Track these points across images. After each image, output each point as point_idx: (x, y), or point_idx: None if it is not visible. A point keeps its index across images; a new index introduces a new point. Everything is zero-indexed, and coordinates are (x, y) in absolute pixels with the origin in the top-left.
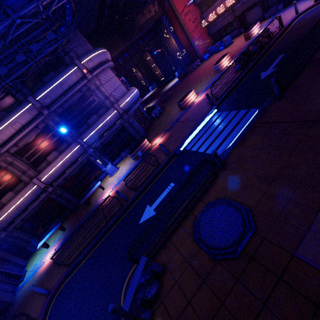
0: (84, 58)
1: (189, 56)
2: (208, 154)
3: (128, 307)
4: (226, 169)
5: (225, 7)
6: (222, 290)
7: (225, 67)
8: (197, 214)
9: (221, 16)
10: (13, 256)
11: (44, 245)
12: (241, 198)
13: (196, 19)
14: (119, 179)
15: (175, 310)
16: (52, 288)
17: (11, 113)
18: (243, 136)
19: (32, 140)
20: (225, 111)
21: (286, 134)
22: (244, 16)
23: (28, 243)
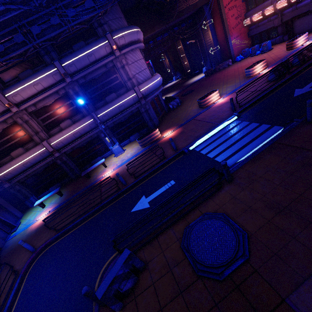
0: (116, 34)
1: (221, 54)
2: (217, 161)
3: (101, 295)
4: (232, 183)
5: (274, 9)
6: (198, 309)
7: (257, 74)
8: (190, 221)
9: (267, 18)
10: (11, 206)
11: (41, 205)
12: (241, 219)
13: (239, 15)
14: (122, 161)
15: (146, 311)
16: (38, 247)
17: (36, 74)
18: (259, 153)
19: (50, 104)
20: (245, 121)
21: (308, 164)
22: (292, 23)
23: (27, 198)
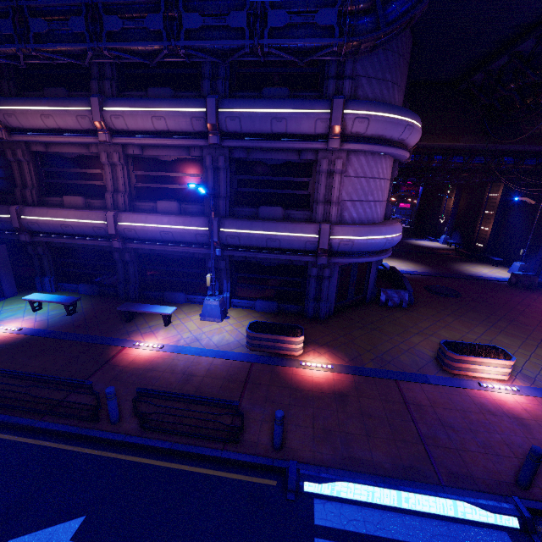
0: (357, 107)
1: None
2: None
3: None
4: None
5: None
6: None
7: None
8: None
9: None
10: (10, 271)
11: (33, 304)
12: None
13: None
14: (193, 342)
15: None
16: None
17: (169, 100)
18: None
19: (167, 161)
20: None
21: None
22: None
23: (43, 274)
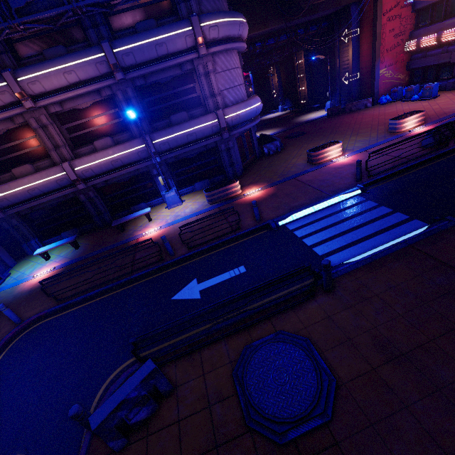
0: (207, 19)
1: (360, 87)
2: (316, 253)
3: (97, 424)
4: (331, 294)
5: None
6: None
7: (406, 131)
8: (255, 337)
9: (443, 47)
10: (1, 247)
11: (44, 255)
12: (332, 355)
13: (402, 33)
14: (176, 218)
15: None
16: (27, 318)
17: (70, 55)
18: (382, 258)
19: (85, 108)
20: (372, 201)
21: (454, 293)
22: None
23: (26, 240)
